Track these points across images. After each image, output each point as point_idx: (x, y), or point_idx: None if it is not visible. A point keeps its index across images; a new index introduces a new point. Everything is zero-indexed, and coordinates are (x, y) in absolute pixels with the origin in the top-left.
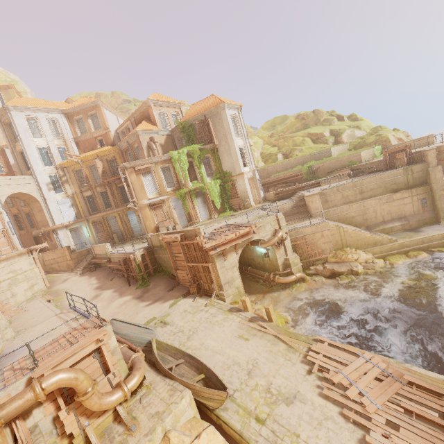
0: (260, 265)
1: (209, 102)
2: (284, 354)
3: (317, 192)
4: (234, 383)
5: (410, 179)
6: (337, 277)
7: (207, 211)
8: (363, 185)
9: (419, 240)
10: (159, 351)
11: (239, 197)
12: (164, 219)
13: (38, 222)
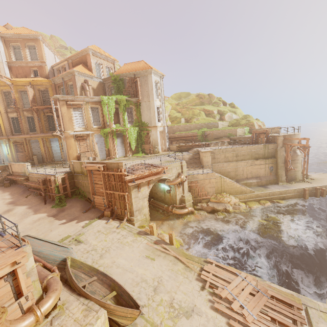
0: (161, 198)
1: (140, 65)
2: (182, 272)
3: (210, 150)
4: (143, 299)
5: (266, 152)
6: (215, 213)
7: (124, 150)
8: (239, 151)
9: (267, 193)
10: (73, 268)
11: (151, 144)
12: (86, 150)
13: None
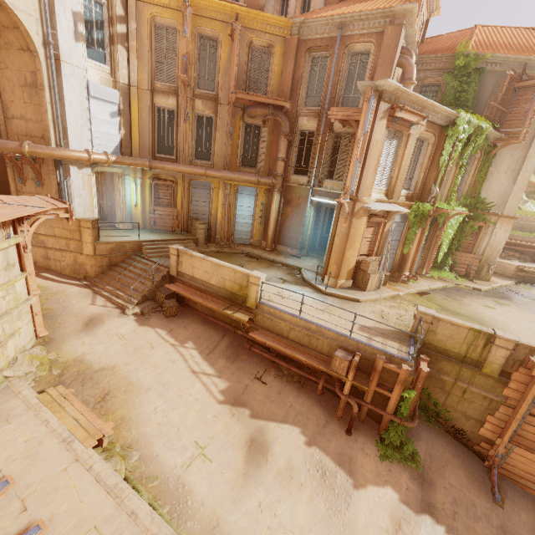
0: None
1: None
2: None
3: None
4: None
5: None
6: None
7: (419, 259)
8: None
9: None
10: None
11: (478, 254)
12: (368, 252)
13: (8, 115)
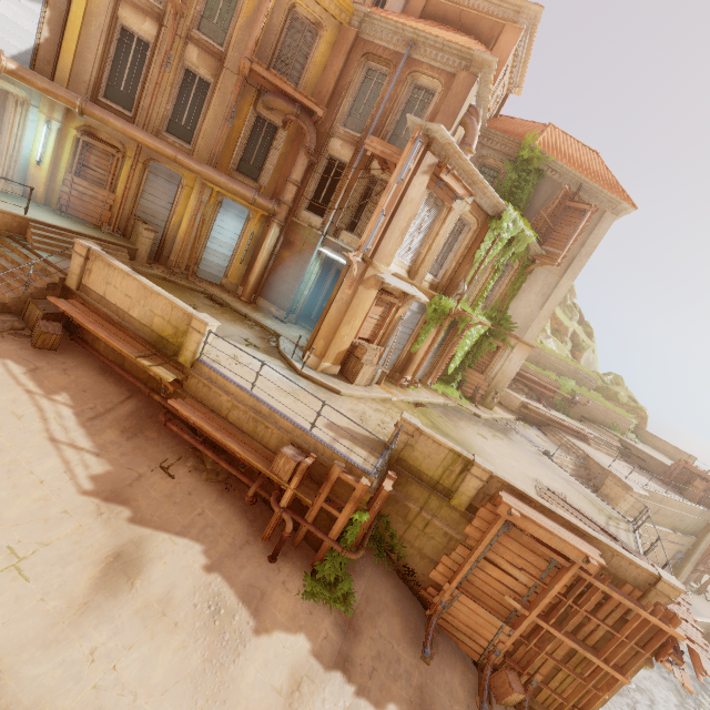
0: None
1: (598, 167)
2: None
3: (645, 494)
4: None
5: (693, 523)
6: None
7: (428, 365)
8: (666, 506)
9: None
10: None
11: (489, 377)
12: (370, 337)
13: None
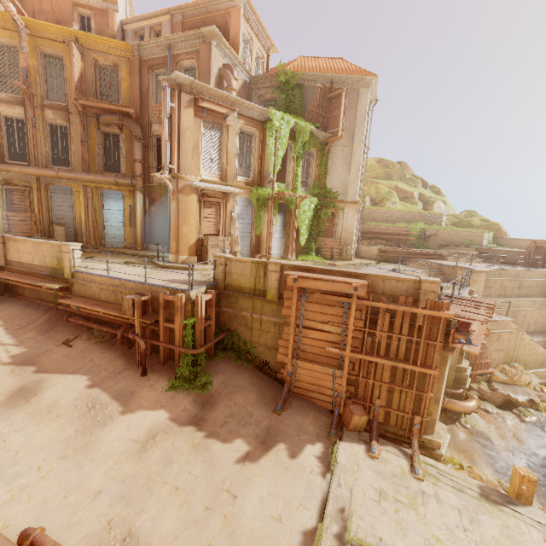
0: None
1: (342, 65)
2: None
3: (489, 270)
4: None
5: None
6: (514, 408)
7: (283, 244)
8: (525, 278)
9: None
10: None
11: (337, 238)
12: (215, 232)
13: None
